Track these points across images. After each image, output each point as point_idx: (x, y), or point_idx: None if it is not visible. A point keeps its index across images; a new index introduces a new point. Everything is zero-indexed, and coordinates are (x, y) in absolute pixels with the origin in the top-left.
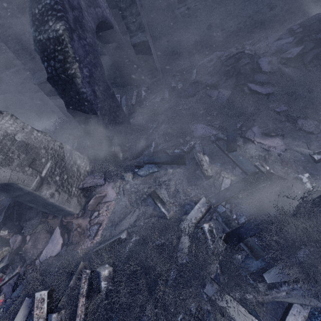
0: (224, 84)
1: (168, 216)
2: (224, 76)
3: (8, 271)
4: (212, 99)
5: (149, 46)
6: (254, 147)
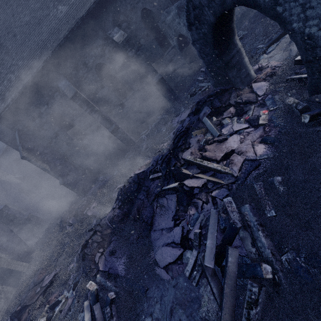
0: None
1: None
2: None
3: (244, 117)
4: None
5: None
6: None
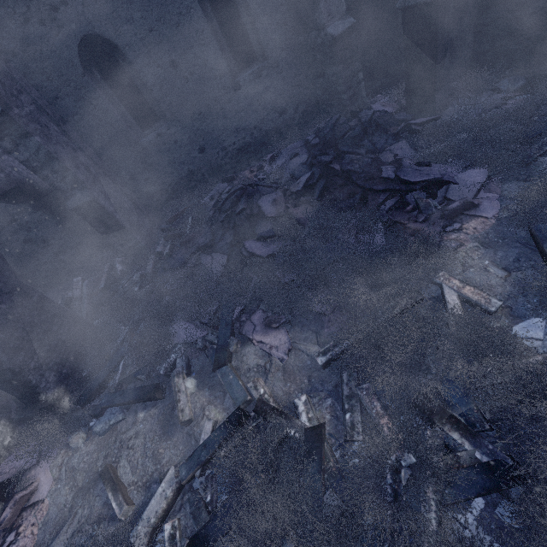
0: (220, 243)
1: (122, 516)
2: (221, 229)
3: None
4: (203, 272)
5: (100, 205)
6: (252, 350)
